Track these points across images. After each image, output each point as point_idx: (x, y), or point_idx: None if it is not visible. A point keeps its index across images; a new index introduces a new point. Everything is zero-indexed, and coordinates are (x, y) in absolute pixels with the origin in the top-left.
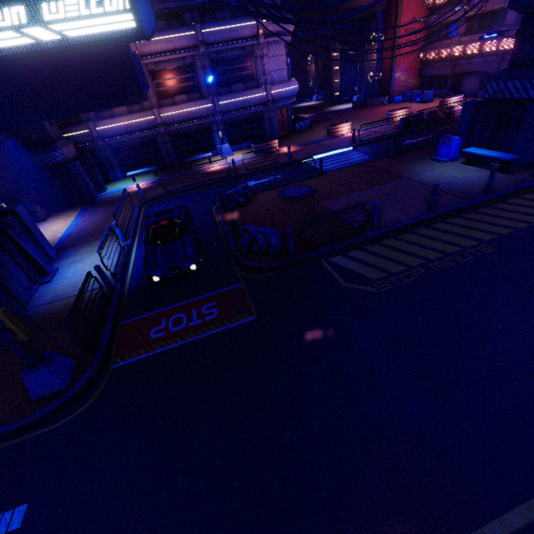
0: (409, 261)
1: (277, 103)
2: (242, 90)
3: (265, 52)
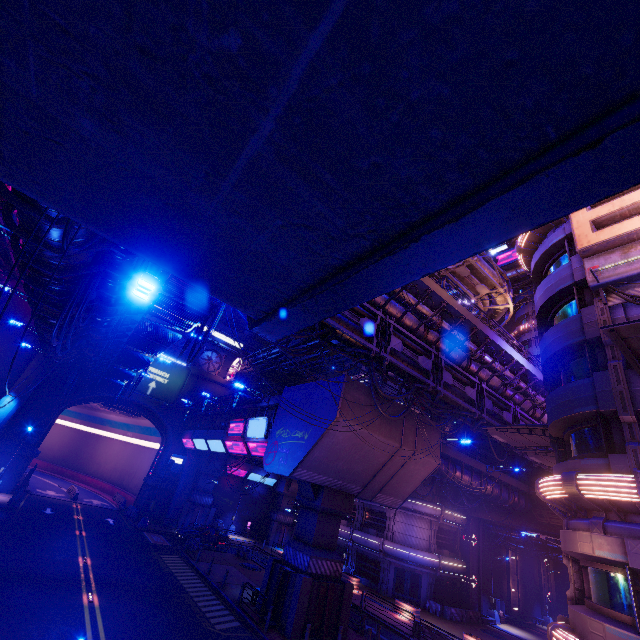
0: (168, 561)
1: (389, 557)
2: (374, 534)
3: (392, 515)
